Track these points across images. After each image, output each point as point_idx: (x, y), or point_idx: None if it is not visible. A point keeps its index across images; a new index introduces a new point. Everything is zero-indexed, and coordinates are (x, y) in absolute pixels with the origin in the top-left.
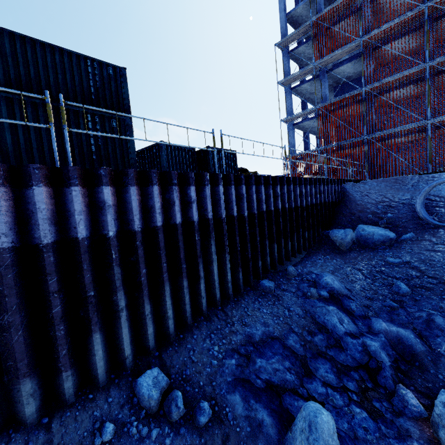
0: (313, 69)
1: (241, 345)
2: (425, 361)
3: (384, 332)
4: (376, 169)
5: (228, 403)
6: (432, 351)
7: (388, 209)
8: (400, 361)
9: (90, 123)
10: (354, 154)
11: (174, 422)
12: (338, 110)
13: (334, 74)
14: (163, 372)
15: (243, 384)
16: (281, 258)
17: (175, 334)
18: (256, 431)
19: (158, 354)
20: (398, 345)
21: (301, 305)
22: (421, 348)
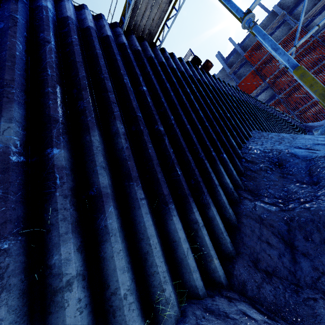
0: None
1: None
2: None
3: None
4: None
5: None
6: None
7: None
8: None
9: None
10: None
11: None
12: None
13: None
14: None
15: None
16: None
17: None
18: None
19: None
20: None
21: None
22: None
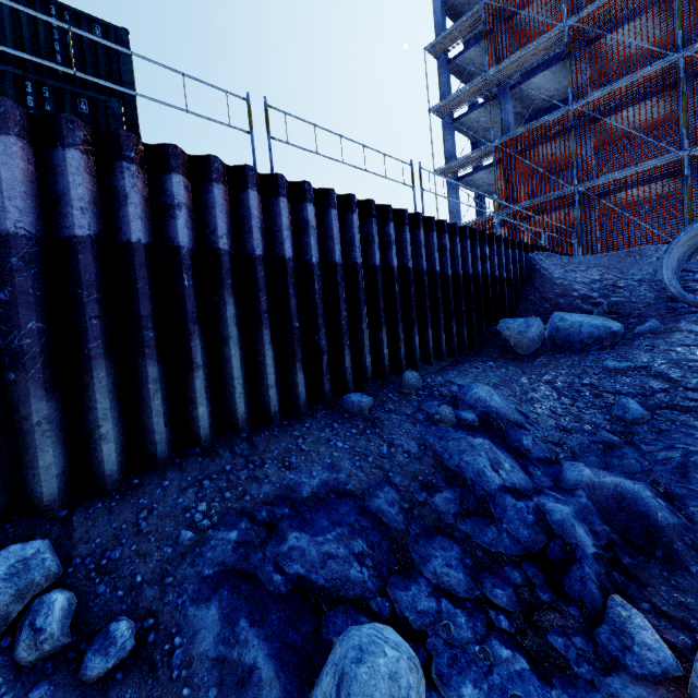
0: (487, 81)
1: (264, 503)
2: (677, 548)
3: (588, 487)
4: (596, 244)
5: (185, 626)
6: (695, 526)
7: (611, 291)
8: (621, 548)
9: (30, 98)
10: (557, 218)
11: (27, 667)
12: (529, 146)
13: (522, 93)
14: (57, 551)
15: (237, 584)
16: (399, 361)
17: (123, 476)
18: (230, 697)
19: (64, 515)
20: (618, 513)
21: (418, 436)
22: (667, 519)
